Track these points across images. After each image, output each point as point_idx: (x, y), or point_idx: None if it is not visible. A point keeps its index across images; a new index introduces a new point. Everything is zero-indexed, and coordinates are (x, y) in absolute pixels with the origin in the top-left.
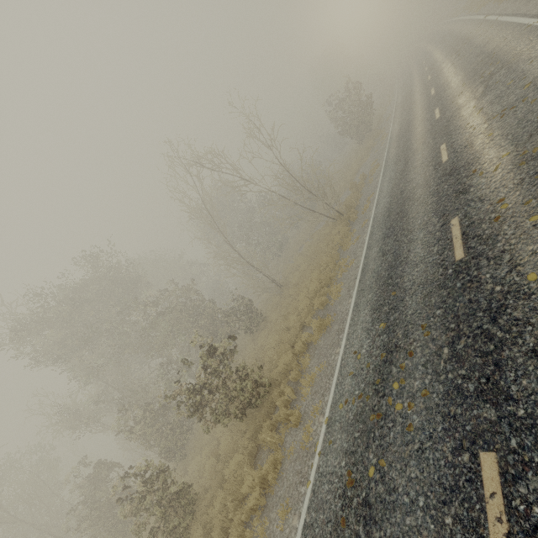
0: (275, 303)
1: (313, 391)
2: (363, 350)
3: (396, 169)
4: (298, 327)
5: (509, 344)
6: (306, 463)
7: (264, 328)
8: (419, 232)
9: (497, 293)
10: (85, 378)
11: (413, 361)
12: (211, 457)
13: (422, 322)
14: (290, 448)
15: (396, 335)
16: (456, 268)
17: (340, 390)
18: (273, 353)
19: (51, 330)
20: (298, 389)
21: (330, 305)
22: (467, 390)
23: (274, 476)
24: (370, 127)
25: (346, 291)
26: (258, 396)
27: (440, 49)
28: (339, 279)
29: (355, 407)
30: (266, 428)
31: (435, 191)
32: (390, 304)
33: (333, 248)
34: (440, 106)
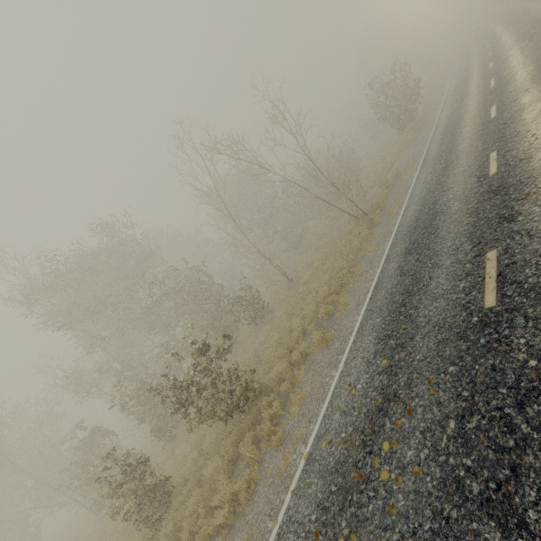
0: (283, 298)
1: (300, 411)
2: (359, 385)
3: (433, 172)
4: (300, 331)
5: (536, 447)
6: (279, 495)
7: (268, 321)
8: (447, 257)
9: (530, 369)
10: (87, 348)
11: (410, 422)
12: (194, 450)
13: (430, 375)
14: (267, 470)
15: (397, 381)
16: (482, 318)
17: (327, 424)
18: (271, 354)
19: (58, 298)
20: (287, 404)
21: (336, 316)
22: (470, 490)
23: (246, 496)
24: (413, 116)
25: (355, 305)
26: (246, 401)
27: (511, 31)
28: (350, 288)
29: (338, 452)
30: (249, 438)
31: (474, 209)
32: (398, 339)
33: (350, 250)
34: (498, 102)
